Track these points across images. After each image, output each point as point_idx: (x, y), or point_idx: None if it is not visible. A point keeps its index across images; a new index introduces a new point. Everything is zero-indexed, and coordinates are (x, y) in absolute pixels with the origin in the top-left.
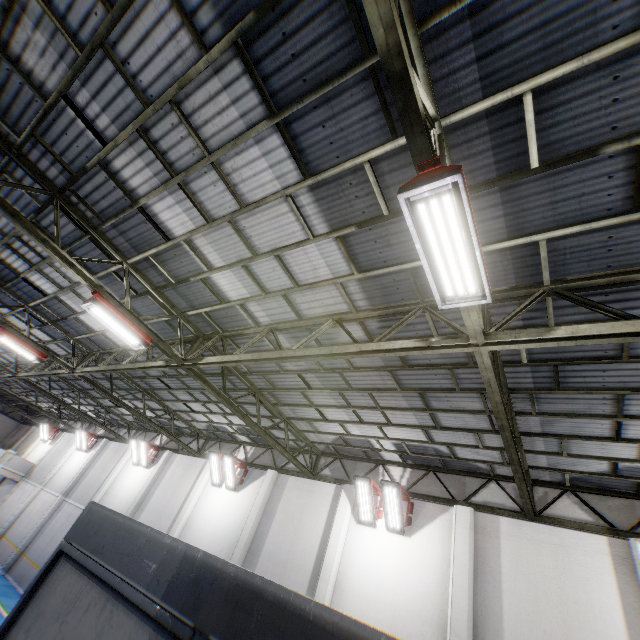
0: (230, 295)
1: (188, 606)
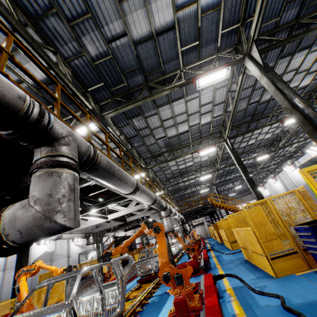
0: (269, 136)
1: (311, 162)
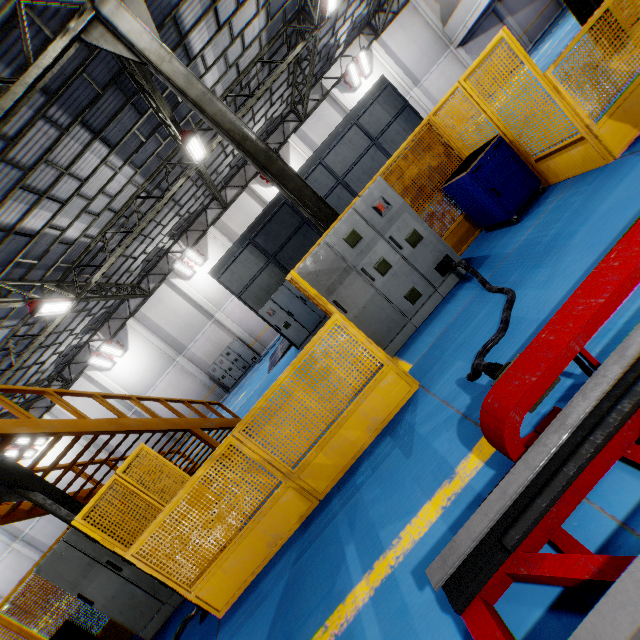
0: (75, 236)
1: (246, 241)
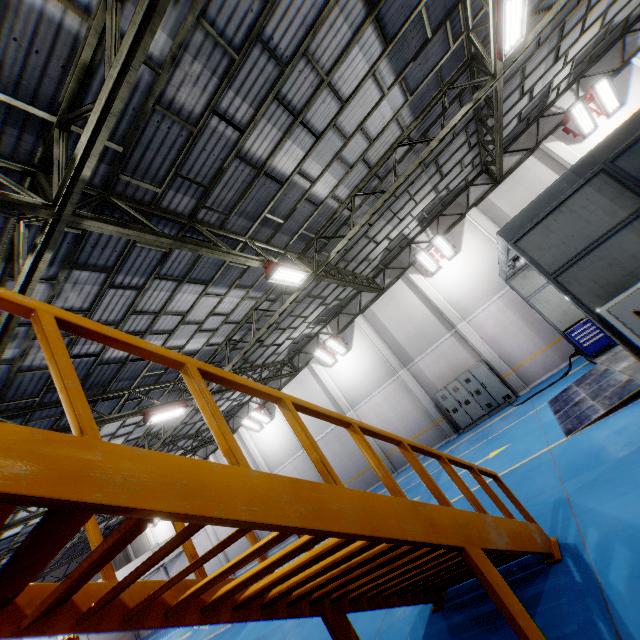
0: (323, 195)
1: (593, 167)
